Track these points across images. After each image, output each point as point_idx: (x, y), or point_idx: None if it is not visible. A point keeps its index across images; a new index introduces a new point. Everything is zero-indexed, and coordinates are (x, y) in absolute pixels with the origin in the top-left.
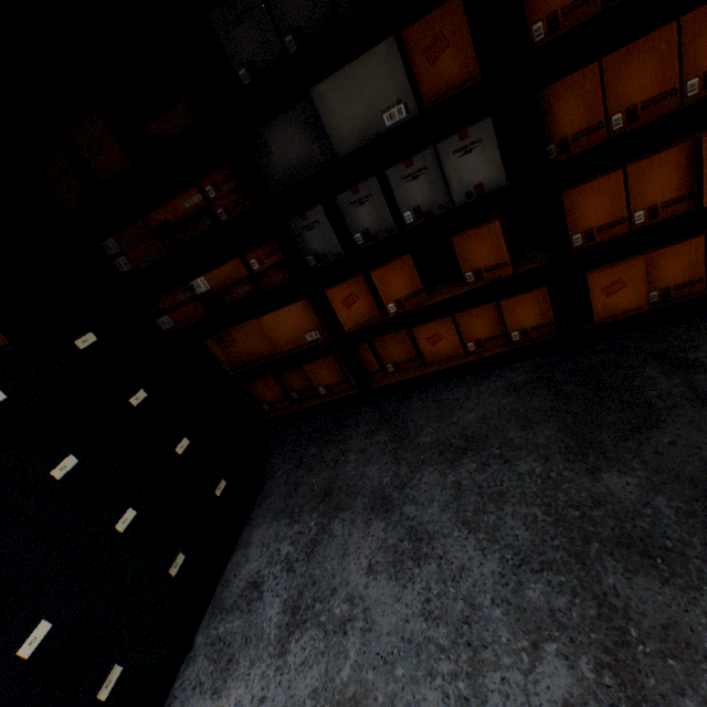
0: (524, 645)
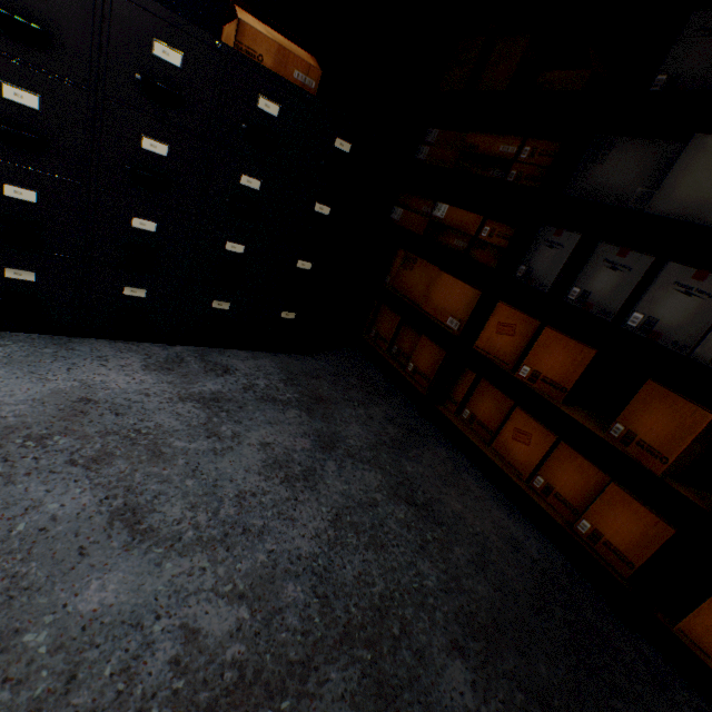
0: (239, 585)
